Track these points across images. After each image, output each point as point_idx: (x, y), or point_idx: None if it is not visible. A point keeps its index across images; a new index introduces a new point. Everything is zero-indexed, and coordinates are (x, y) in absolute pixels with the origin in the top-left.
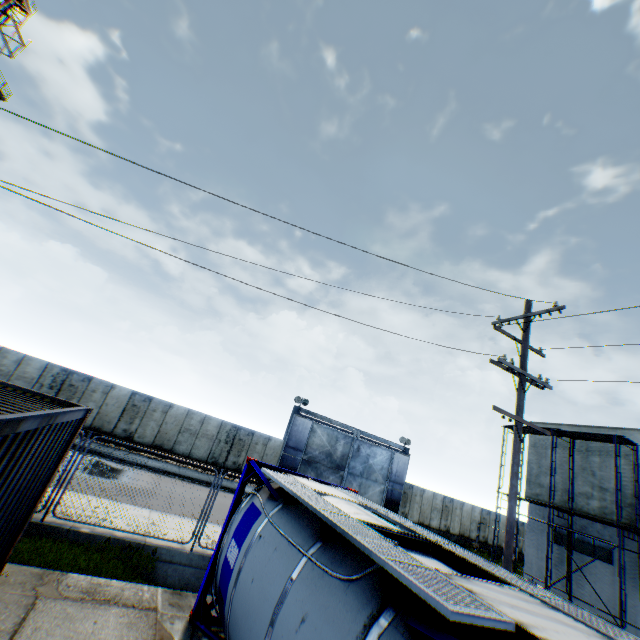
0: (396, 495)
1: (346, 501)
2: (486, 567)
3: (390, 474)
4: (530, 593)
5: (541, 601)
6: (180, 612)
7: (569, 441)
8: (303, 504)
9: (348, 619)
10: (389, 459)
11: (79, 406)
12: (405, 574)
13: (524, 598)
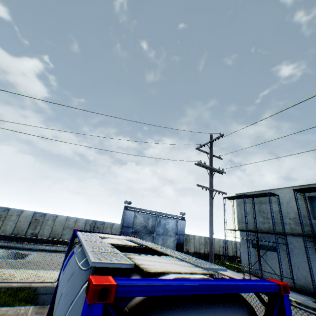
0: (181, 241)
1: (117, 239)
2: (168, 252)
3: (177, 231)
4: (178, 258)
5: (179, 259)
6: (41, 315)
7: (251, 199)
8: None
9: (78, 286)
10: (175, 224)
11: None
12: (89, 254)
13: (168, 259)
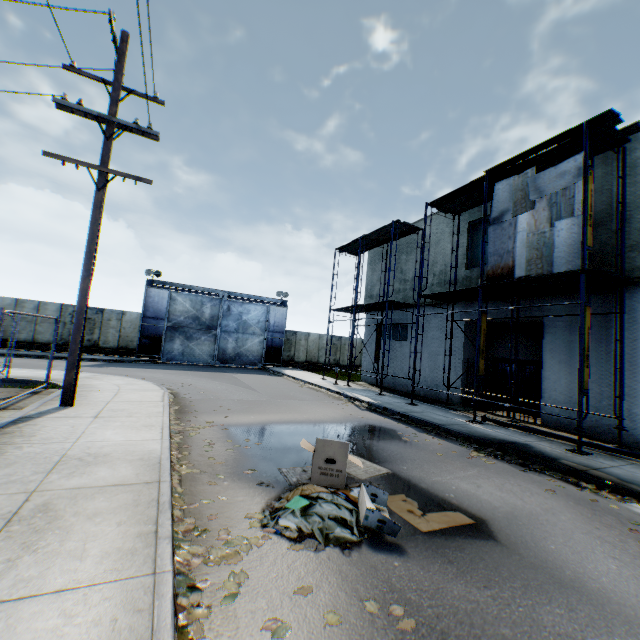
0: (277, 343)
1: None
2: None
3: (268, 326)
4: None
5: None
6: None
7: (383, 246)
8: None
9: None
10: (265, 313)
11: None
12: None
13: None
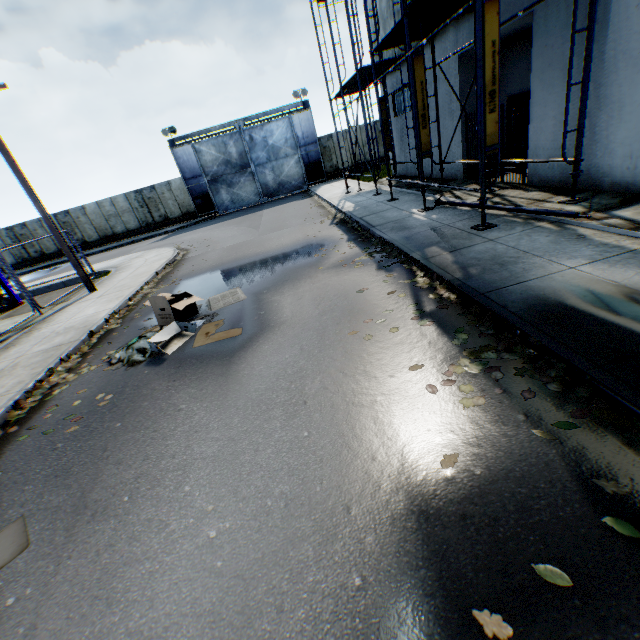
0: (314, 157)
1: None
2: None
3: (297, 141)
4: None
5: None
6: None
7: None
8: None
9: None
10: (289, 127)
11: None
12: None
13: None
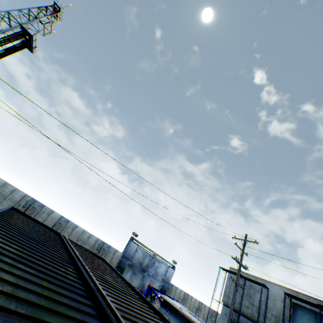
0: (165, 288)
1: (188, 312)
2: None
3: (165, 277)
4: None
5: None
6: None
7: (244, 280)
8: (178, 312)
9: None
10: (166, 270)
11: (102, 257)
12: None
13: None
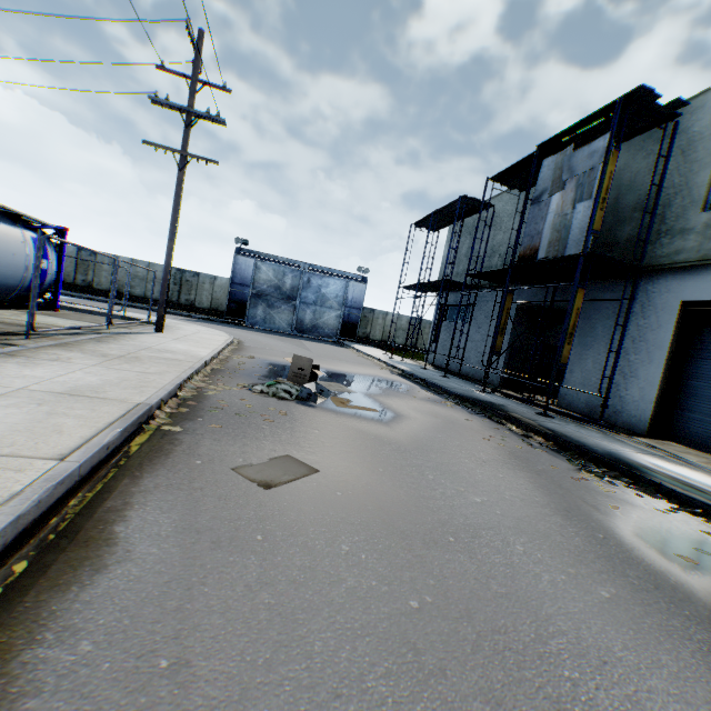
0: (354, 319)
1: None
2: None
3: (346, 301)
4: None
5: None
6: None
7: (457, 223)
8: None
9: None
10: (344, 288)
11: None
12: None
13: None
